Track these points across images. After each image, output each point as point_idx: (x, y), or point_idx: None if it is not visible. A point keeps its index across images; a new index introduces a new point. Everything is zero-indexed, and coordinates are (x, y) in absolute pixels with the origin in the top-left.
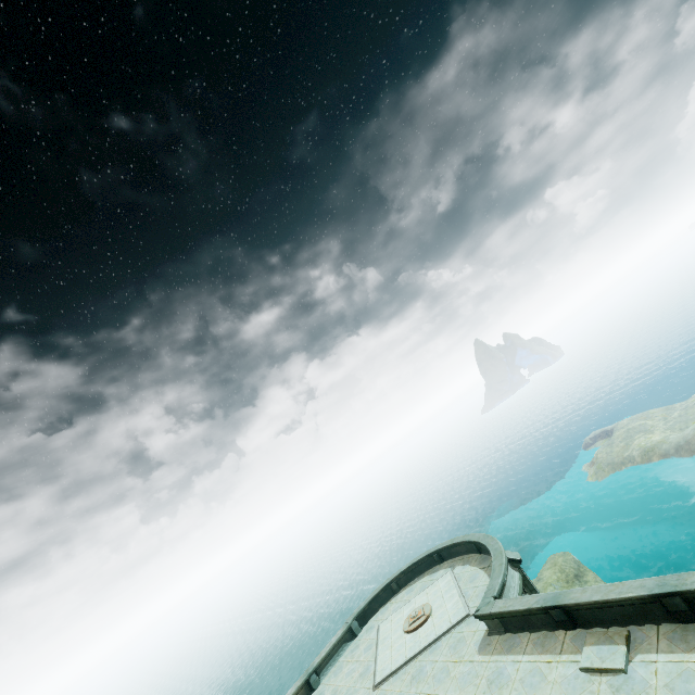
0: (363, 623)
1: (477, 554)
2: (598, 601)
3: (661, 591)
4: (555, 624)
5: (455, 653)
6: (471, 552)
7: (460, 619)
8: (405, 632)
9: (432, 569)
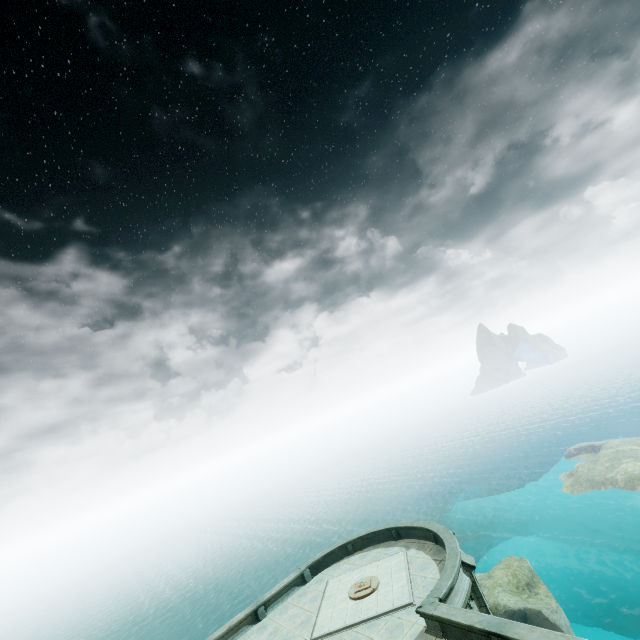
0: (315, 573)
1: (433, 543)
2: None
3: None
4: None
5: (390, 637)
6: (428, 539)
7: (403, 605)
8: (350, 597)
9: (388, 543)
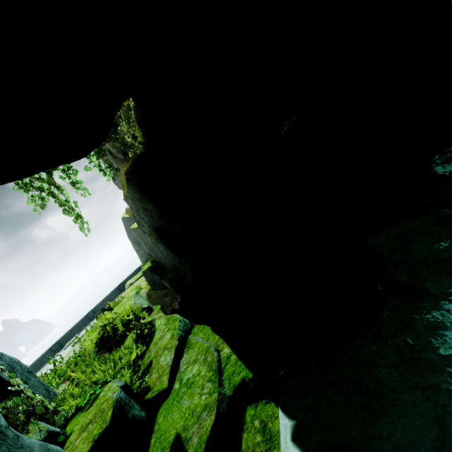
0: None
1: None
2: (70, 329)
3: (88, 313)
4: (54, 354)
5: None
6: None
7: None
8: None
9: None
